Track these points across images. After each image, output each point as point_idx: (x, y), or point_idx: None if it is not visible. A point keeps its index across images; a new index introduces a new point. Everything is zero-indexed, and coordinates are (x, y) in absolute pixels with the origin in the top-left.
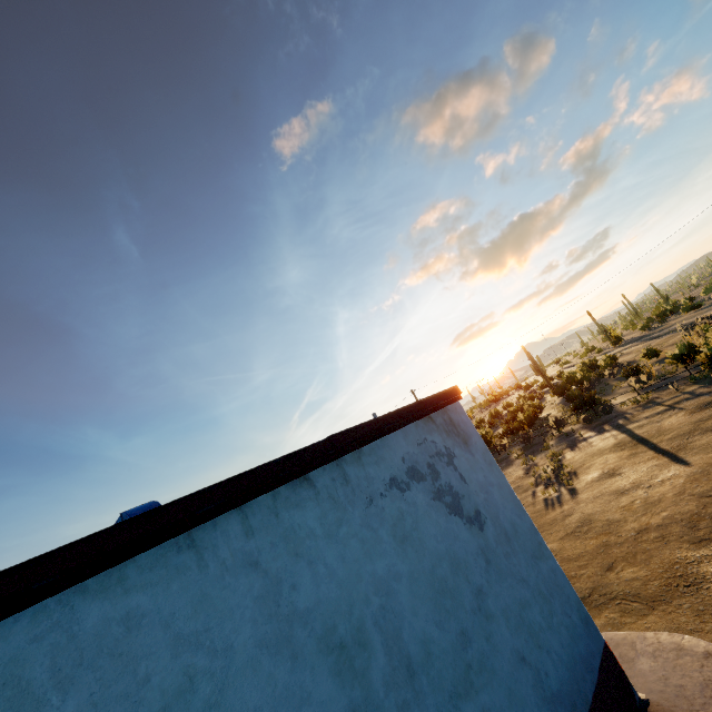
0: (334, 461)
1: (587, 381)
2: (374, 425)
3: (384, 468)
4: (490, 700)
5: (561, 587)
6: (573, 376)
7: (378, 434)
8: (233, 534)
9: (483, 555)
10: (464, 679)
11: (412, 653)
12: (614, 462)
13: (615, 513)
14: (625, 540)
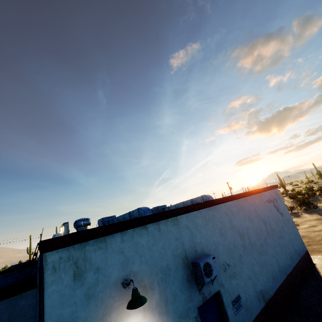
0: (258, 193)
1: (307, 195)
2: (264, 189)
3: (265, 198)
4: (284, 242)
5: (298, 235)
6: (300, 191)
7: (264, 191)
8: (249, 200)
9: (283, 221)
10: (280, 237)
11: (272, 228)
12: (315, 223)
13: (313, 235)
14: (315, 241)
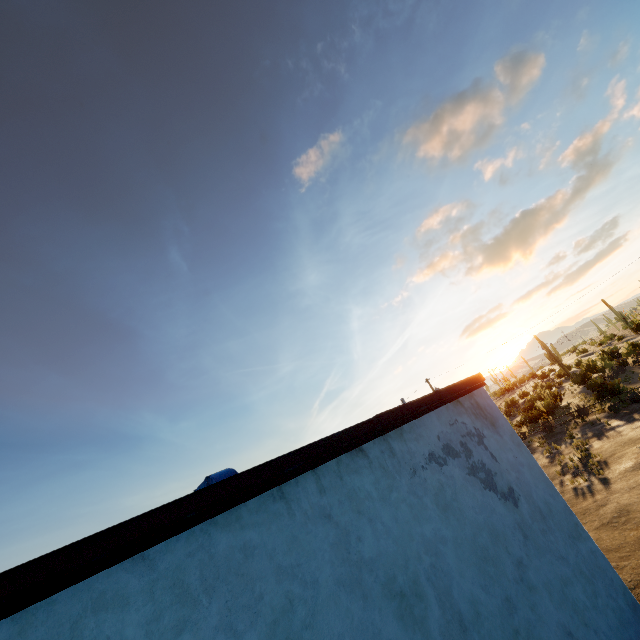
0: (381, 436)
1: (609, 369)
2: (411, 407)
3: (423, 444)
4: None
5: (603, 570)
6: (593, 364)
7: (415, 414)
8: (310, 491)
9: (520, 530)
10: None
11: (462, 610)
12: None
13: None
14: None
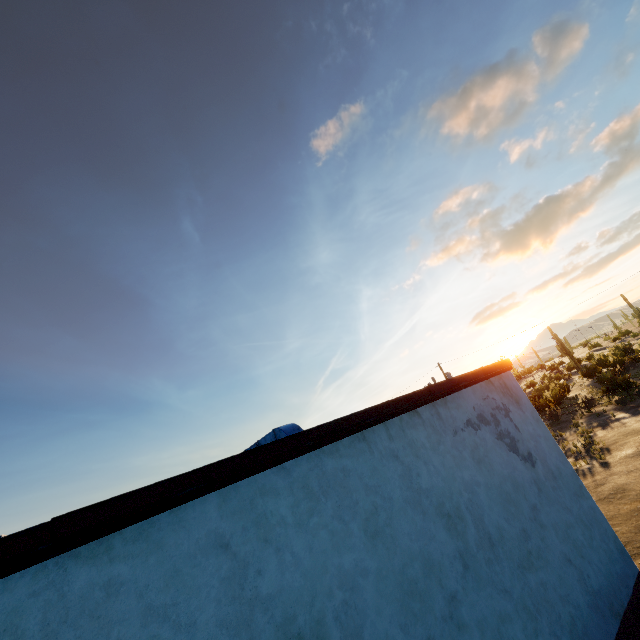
0: (430, 403)
1: (621, 364)
2: (453, 382)
3: (462, 412)
4: (545, 577)
5: (599, 522)
6: (604, 359)
7: (456, 388)
8: (383, 437)
9: (535, 484)
10: (527, 559)
11: (491, 532)
12: None
13: None
14: None
